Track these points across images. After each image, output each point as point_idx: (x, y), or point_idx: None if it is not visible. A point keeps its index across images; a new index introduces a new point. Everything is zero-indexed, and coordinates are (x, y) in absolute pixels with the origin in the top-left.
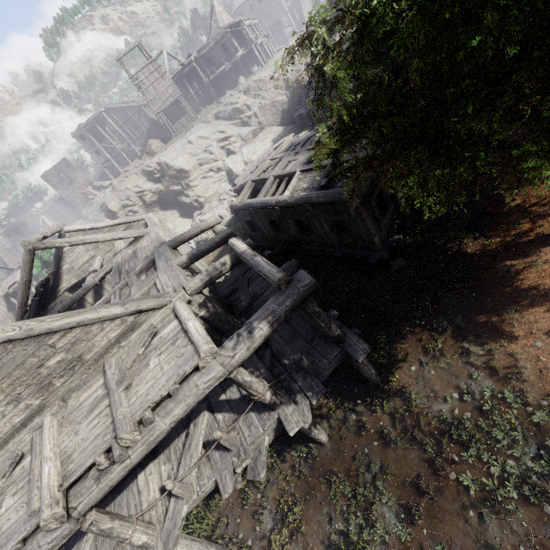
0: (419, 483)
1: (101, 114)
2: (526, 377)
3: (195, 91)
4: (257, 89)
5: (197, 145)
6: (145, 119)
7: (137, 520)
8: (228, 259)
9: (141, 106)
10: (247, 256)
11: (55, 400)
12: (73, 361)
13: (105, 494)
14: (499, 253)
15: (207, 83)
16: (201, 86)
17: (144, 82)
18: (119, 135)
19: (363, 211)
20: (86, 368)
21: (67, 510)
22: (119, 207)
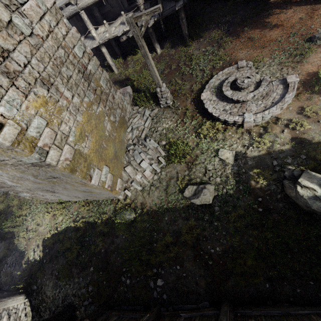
0: (172, 67)
1: None
2: (226, 49)
3: None
4: None
5: None
6: None
7: (94, 29)
8: None
9: None
10: None
11: None
12: None
13: (86, 6)
14: (278, 4)
15: None
16: None
17: None
18: None
19: None
20: None
21: (76, 4)
22: None
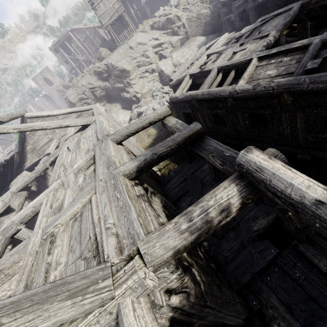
0: None
1: (68, 33)
2: None
3: (134, 11)
4: (185, 4)
5: (136, 50)
6: (98, 37)
7: None
8: (234, 196)
9: (95, 27)
10: None
11: None
12: None
13: None
14: None
15: (144, 4)
16: (139, 6)
17: None
18: (81, 49)
19: None
20: None
21: None
22: (77, 100)
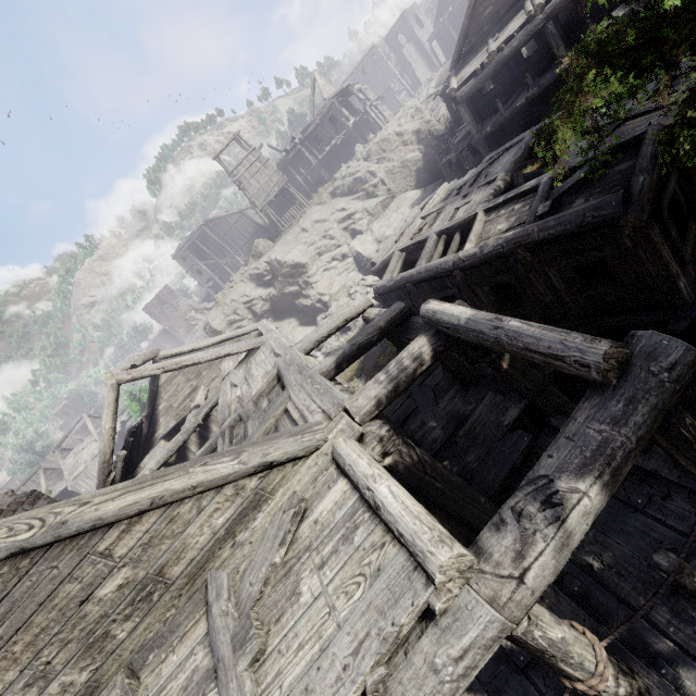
0: None
1: (201, 229)
2: None
3: (303, 177)
4: (380, 152)
5: (313, 232)
6: (248, 224)
7: None
8: (424, 344)
9: (243, 211)
10: (477, 325)
11: (117, 669)
12: (147, 582)
13: None
14: None
15: (316, 165)
16: (309, 169)
17: (245, 175)
18: (222, 248)
19: (654, 231)
20: (173, 595)
21: None
22: (225, 325)
